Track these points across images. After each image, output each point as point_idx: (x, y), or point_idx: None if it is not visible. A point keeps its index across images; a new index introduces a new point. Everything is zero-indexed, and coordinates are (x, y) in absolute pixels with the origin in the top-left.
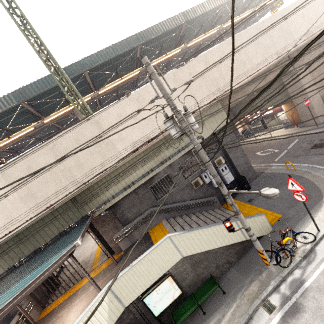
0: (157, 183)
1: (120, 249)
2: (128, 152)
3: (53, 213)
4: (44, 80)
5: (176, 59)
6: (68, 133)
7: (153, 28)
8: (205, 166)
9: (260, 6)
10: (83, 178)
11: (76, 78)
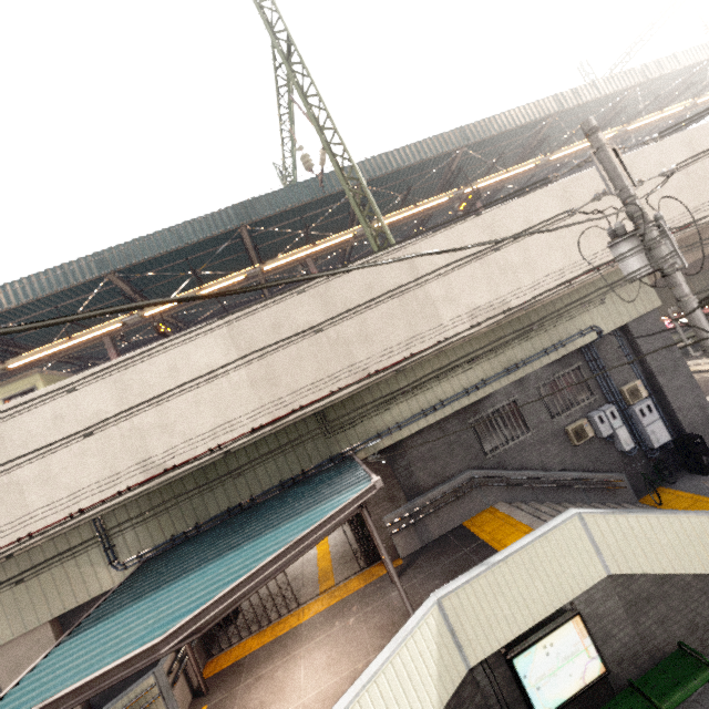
0: (489, 415)
1: (393, 552)
2: (462, 327)
3: (278, 437)
4: (290, 191)
5: (506, 190)
6: (355, 272)
7: (495, 118)
8: (702, 347)
9: (707, 96)
10: (369, 365)
11: (337, 197)
